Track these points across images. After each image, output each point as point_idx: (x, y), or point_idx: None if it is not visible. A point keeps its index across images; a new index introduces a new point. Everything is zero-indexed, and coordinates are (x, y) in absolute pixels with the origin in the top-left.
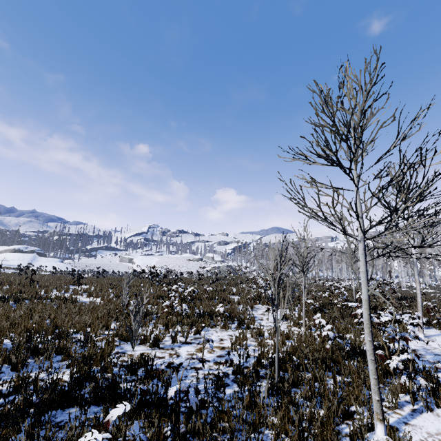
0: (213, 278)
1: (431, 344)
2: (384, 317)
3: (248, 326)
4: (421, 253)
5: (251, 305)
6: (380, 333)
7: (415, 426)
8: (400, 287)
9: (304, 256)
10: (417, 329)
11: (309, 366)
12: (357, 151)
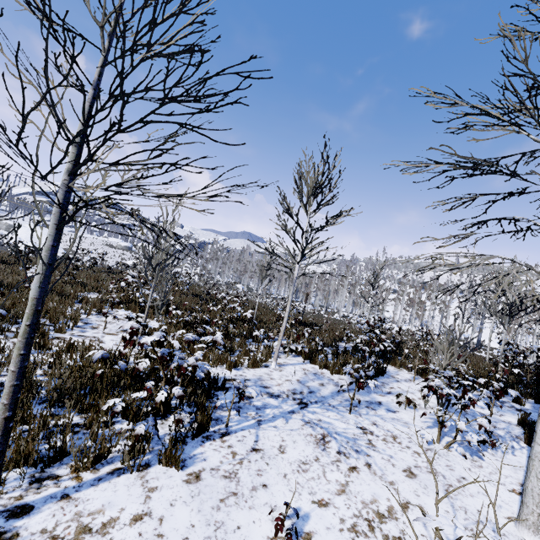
0: (88, 266)
1: (273, 374)
2: (153, 336)
3: (42, 335)
4: (304, 270)
5: (100, 308)
6: (172, 359)
7: (74, 501)
8: (314, 313)
9: (167, 248)
10: (283, 356)
11: (25, 400)
12: (103, 6)
